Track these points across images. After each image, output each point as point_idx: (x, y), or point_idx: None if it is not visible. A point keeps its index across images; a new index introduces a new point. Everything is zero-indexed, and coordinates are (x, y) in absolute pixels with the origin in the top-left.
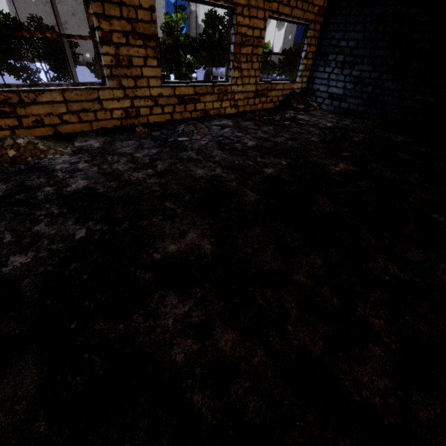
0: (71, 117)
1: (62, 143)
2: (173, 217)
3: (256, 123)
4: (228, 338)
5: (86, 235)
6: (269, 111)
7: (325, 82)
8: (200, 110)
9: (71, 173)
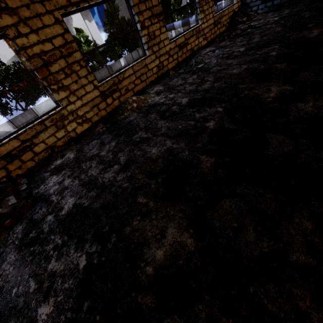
0: (137, 81)
1: (143, 95)
2: (253, 88)
3: (230, 40)
4: None
5: (223, 108)
6: (226, 32)
7: None
8: (189, 50)
9: (172, 99)
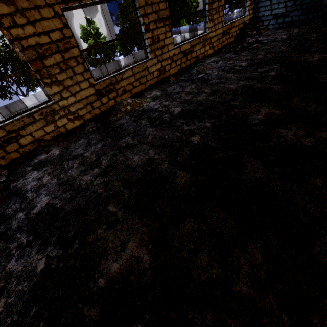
0: (136, 83)
1: (140, 98)
2: (244, 107)
3: (236, 52)
4: (325, 134)
5: (211, 124)
6: (234, 44)
7: (268, 8)
8: (194, 57)
9: (166, 107)
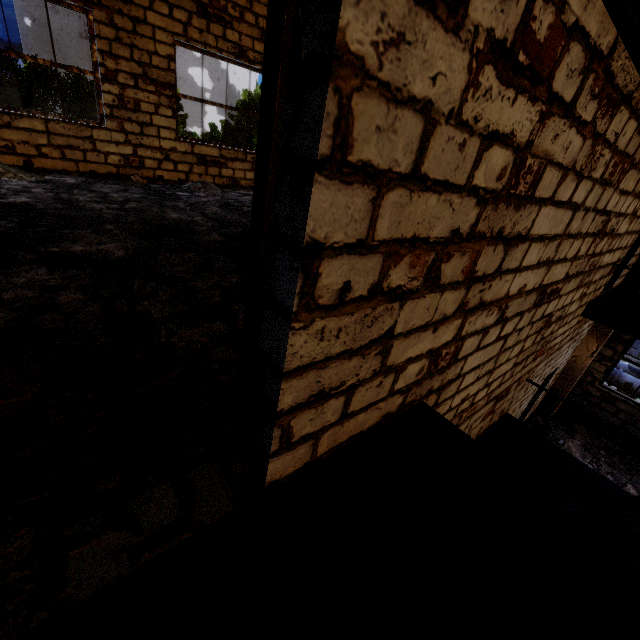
0: (52, 151)
1: (30, 173)
2: (103, 234)
3: None
4: (73, 297)
5: None
6: None
7: None
8: (227, 177)
9: (18, 192)
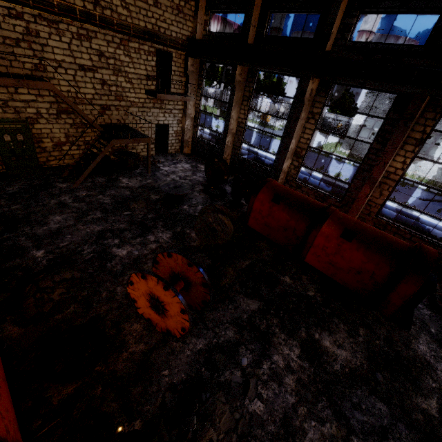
0: None
1: None
2: None
3: None
4: None
5: None
6: None
7: None
8: None
9: None
